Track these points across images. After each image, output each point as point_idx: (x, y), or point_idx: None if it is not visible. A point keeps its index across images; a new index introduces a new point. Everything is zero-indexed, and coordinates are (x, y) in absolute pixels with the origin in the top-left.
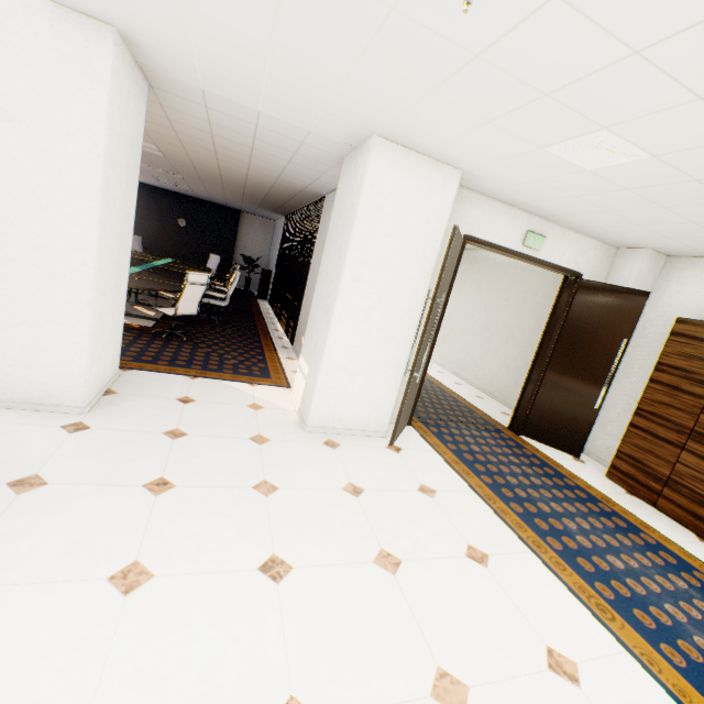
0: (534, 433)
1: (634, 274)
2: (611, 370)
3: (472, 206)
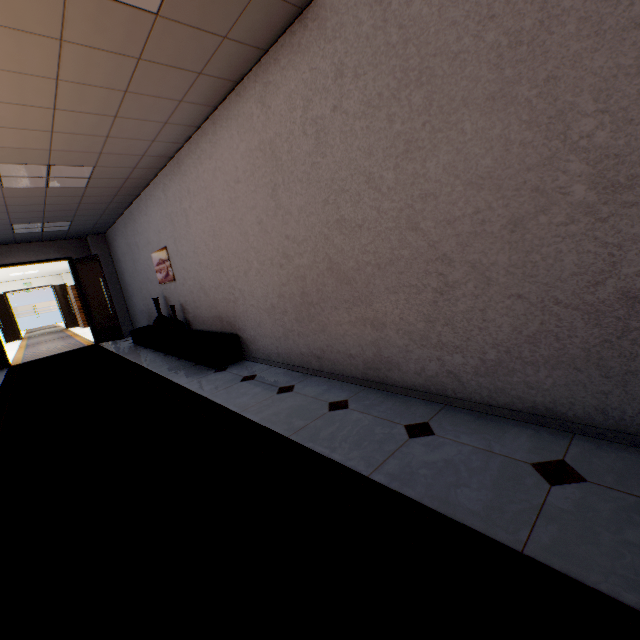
0: (71, 326)
1: (64, 280)
2: (71, 303)
3: (1, 286)
